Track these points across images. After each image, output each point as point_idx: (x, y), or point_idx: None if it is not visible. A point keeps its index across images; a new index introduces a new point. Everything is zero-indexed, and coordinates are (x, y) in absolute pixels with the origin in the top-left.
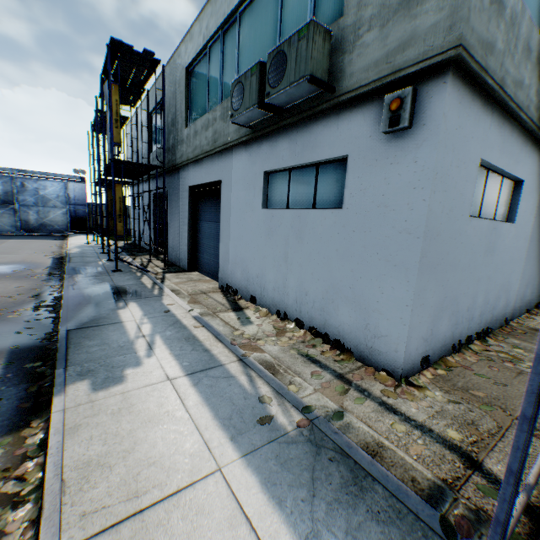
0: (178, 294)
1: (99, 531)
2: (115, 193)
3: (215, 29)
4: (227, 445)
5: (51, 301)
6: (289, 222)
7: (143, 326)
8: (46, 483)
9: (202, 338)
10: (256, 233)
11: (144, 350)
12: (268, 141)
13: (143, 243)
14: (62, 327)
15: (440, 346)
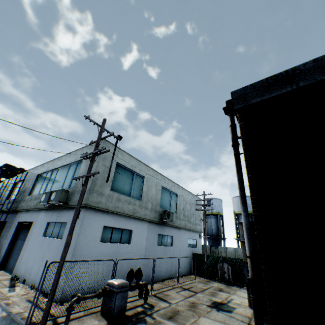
0: None
1: None
2: None
3: (51, 169)
4: None
5: None
6: (49, 242)
7: None
8: None
9: None
10: (37, 246)
11: None
12: (53, 211)
13: None
14: None
15: (86, 291)
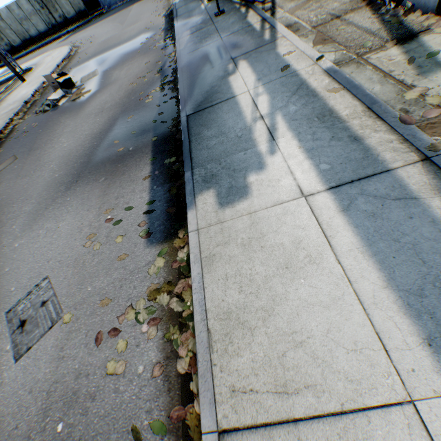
0: (296, 32)
1: (251, 426)
2: None
3: None
4: (420, 355)
5: (171, 76)
6: None
7: (259, 101)
8: (195, 329)
9: (344, 114)
10: None
11: (265, 142)
12: None
13: None
14: (182, 113)
15: None
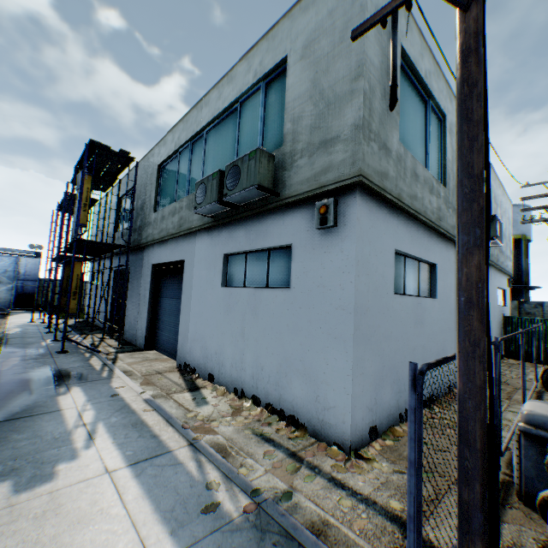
0: (130, 376)
1: None
2: (73, 271)
3: (186, 139)
4: (165, 540)
5: None
6: (246, 299)
7: (86, 413)
8: None
9: (151, 423)
10: (215, 309)
11: (83, 440)
12: (228, 228)
13: (97, 320)
14: None
15: (387, 415)
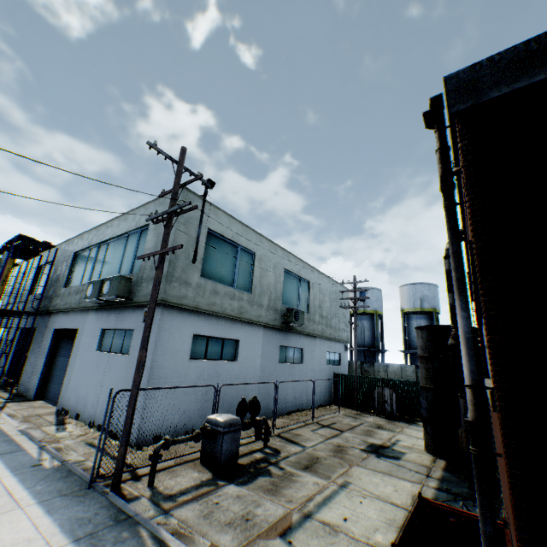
0: (14, 417)
1: None
2: None
3: (96, 243)
4: (9, 472)
5: None
6: (108, 360)
7: None
8: None
9: (19, 439)
10: (90, 366)
11: None
12: (108, 312)
13: None
14: None
15: (174, 430)
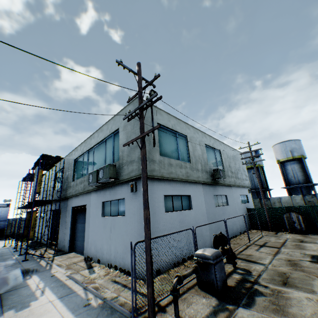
0: (60, 266)
1: None
2: (32, 216)
3: (86, 150)
4: (70, 314)
5: None
6: (111, 221)
7: (40, 284)
8: None
9: (69, 283)
10: (99, 227)
11: (40, 293)
12: (103, 190)
13: (42, 240)
14: None
15: (167, 264)
